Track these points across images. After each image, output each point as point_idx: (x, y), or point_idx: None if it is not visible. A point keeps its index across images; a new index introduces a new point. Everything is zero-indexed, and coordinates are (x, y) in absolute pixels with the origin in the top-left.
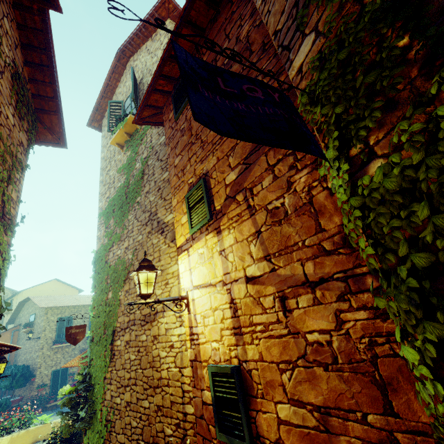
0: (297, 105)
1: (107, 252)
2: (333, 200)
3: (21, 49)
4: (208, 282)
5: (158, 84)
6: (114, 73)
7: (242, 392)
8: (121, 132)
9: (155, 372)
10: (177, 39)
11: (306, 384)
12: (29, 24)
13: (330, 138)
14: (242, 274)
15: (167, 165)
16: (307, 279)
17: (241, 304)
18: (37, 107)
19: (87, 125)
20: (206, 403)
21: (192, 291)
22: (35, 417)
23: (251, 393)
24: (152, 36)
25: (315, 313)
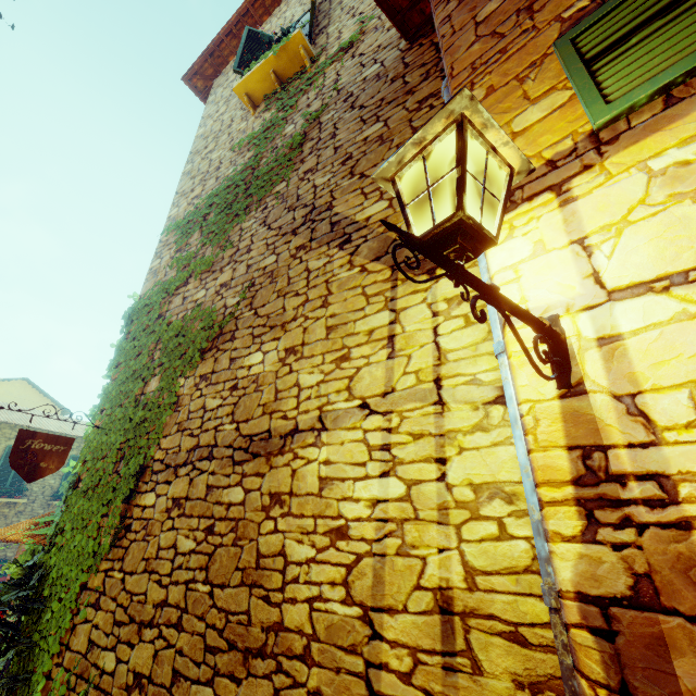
0: None
1: (167, 297)
2: None
3: None
4: None
5: None
6: None
7: None
8: (265, 67)
9: (257, 601)
10: None
11: None
12: None
13: None
14: None
15: (380, 111)
16: None
17: None
18: None
19: (184, 78)
20: None
21: (598, 307)
22: None
23: None
24: None
25: None
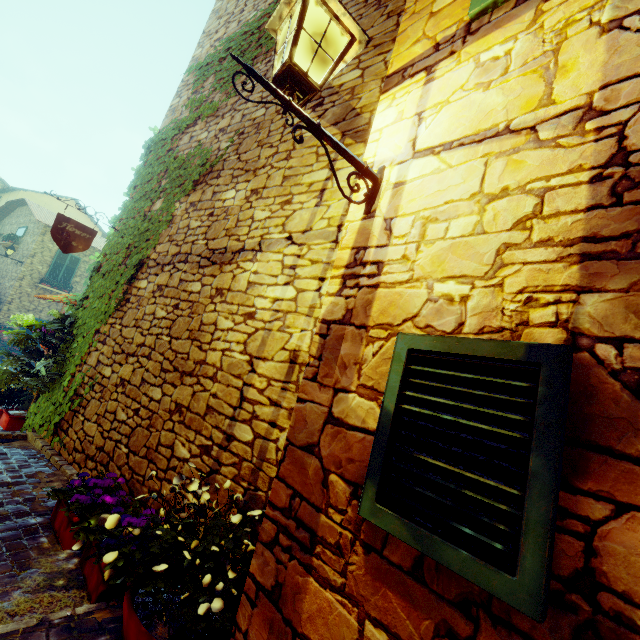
0: None
1: (179, 134)
2: None
3: None
4: (494, 128)
5: None
6: None
7: (563, 426)
8: None
9: (195, 348)
10: None
11: None
12: None
13: None
14: None
15: None
16: None
17: None
18: None
19: None
20: (341, 422)
21: (405, 163)
22: None
23: (608, 443)
24: None
25: None
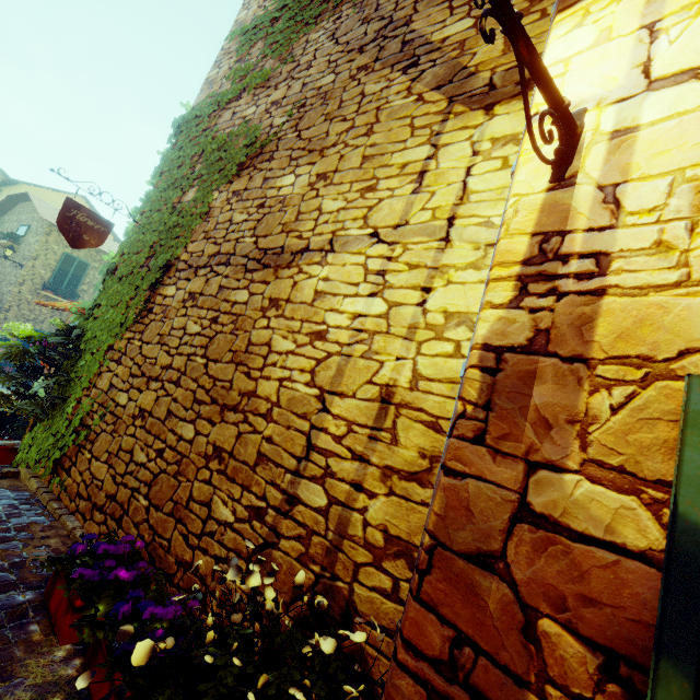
0: None
1: (217, 110)
2: None
3: None
4: None
5: None
6: None
7: None
8: None
9: (240, 375)
10: None
11: None
12: None
13: None
14: None
15: None
16: None
17: None
18: None
19: None
20: (553, 524)
21: (631, 99)
22: None
23: None
24: None
25: None
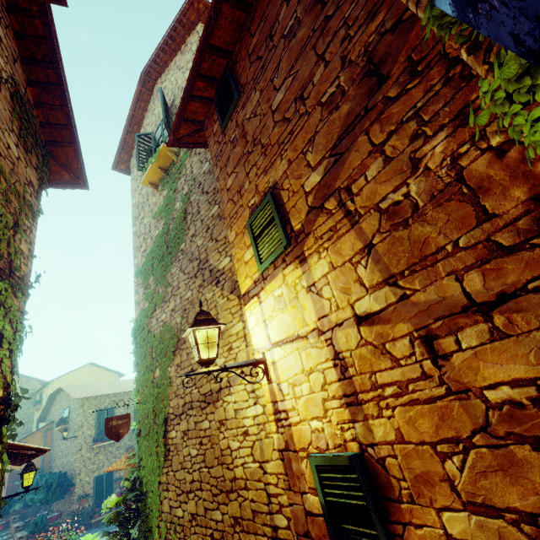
0: (421, 30)
1: (148, 319)
2: (505, 164)
3: (22, 65)
4: (294, 334)
5: (196, 88)
6: (140, 101)
7: (373, 494)
8: (153, 167)
9: (225, 470)
10: (216, 20)
11: (498, 476)
12: (29, 32)
13: (502, 48)
14: (349, 313)
15: (215, 197)
16: (472, 301)
17: (353, 358)
18: (47, 139)
19: (113, 168)
20: (311, 513)
21: (271, 350)
22: (76, 538)
23: (389, 496)
24: (181, 48)
25: (497, 353)
